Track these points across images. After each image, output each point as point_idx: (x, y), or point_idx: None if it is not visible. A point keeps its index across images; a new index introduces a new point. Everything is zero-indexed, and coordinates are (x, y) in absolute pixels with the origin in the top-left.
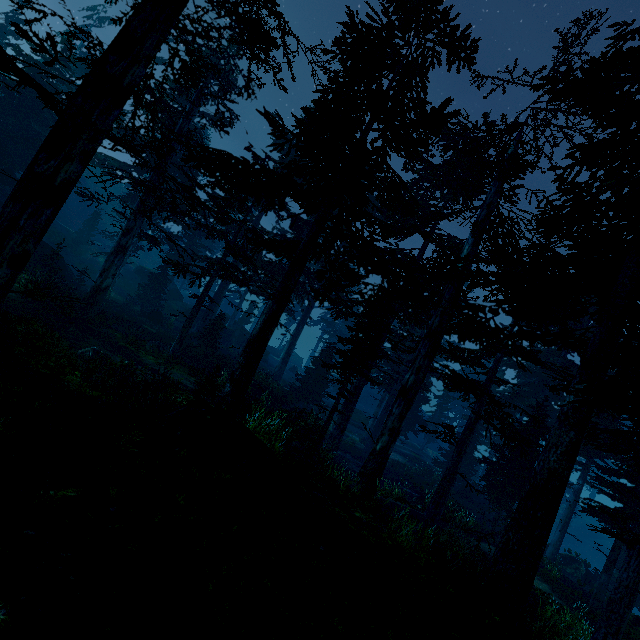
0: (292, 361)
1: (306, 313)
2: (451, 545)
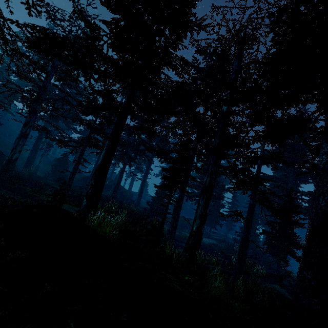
0: (148, 198)
1: (148, 167)
2: (255, 289)
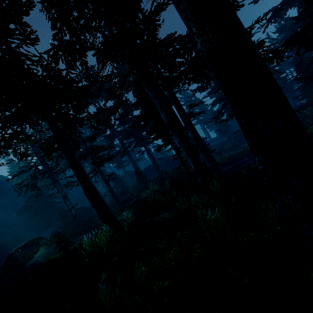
0: None
1: None
2: None
